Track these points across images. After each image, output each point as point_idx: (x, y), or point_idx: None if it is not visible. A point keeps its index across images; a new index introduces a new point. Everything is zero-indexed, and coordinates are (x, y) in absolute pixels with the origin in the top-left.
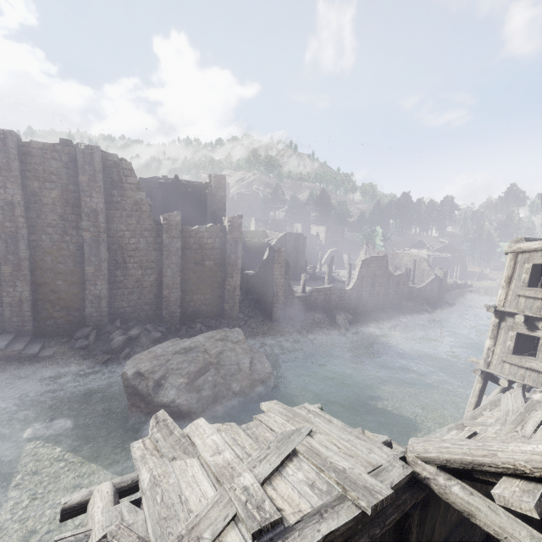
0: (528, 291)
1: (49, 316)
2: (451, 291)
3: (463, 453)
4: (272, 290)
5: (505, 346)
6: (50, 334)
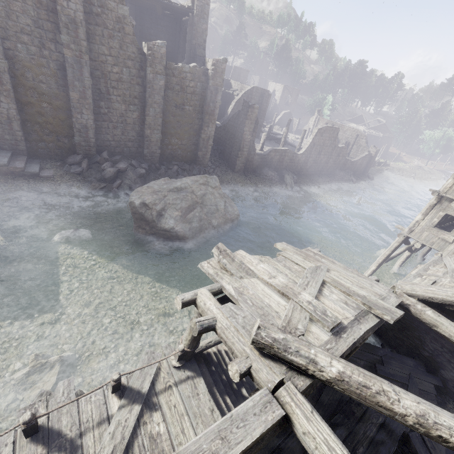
0: None
1: (39, 139)
2: (373, 167)
3: (447, 295)
4: (239, 145)
5: (430, 222)
6: (43, 156)
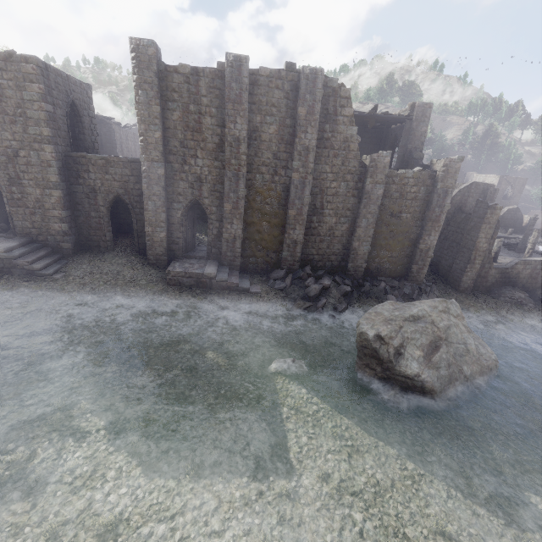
0: None
1: (252, 254)
2: None
3: None
4: (467, 256)
5: None
6: (251, 271)
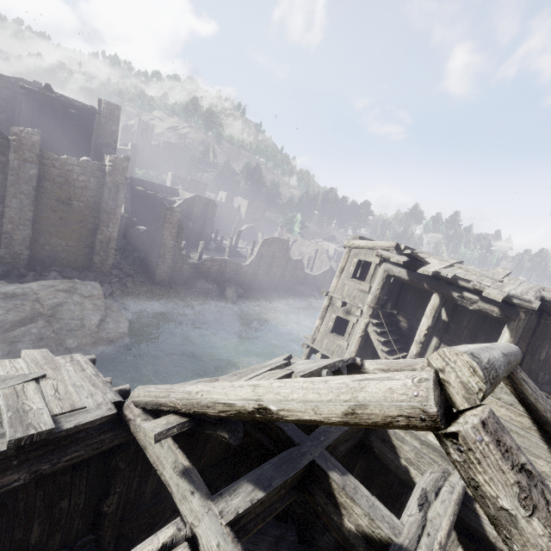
0: (351, 282)
1: None
2: None
3: (155, 396)
4: (158, 251)
5: (327, 326)
6: None
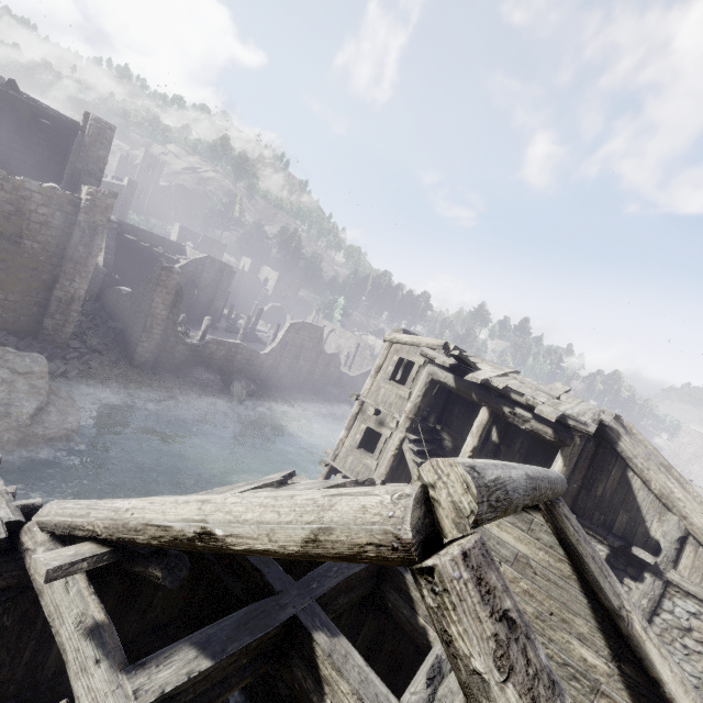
0: (388, 385)
1: None
2: None
3: (70, 514)
4: (143, 322)
5: (354, 440)
6: None
